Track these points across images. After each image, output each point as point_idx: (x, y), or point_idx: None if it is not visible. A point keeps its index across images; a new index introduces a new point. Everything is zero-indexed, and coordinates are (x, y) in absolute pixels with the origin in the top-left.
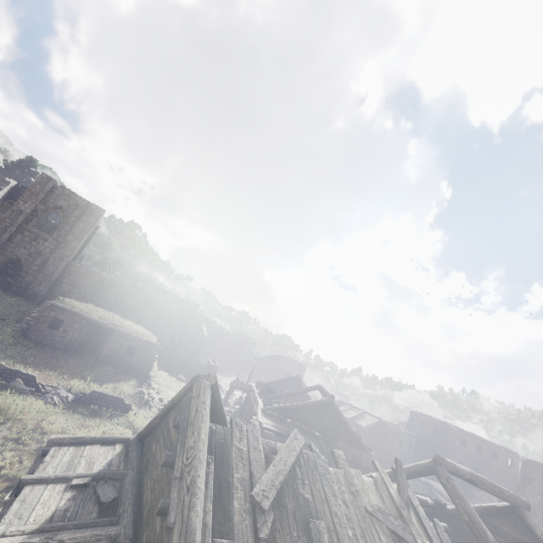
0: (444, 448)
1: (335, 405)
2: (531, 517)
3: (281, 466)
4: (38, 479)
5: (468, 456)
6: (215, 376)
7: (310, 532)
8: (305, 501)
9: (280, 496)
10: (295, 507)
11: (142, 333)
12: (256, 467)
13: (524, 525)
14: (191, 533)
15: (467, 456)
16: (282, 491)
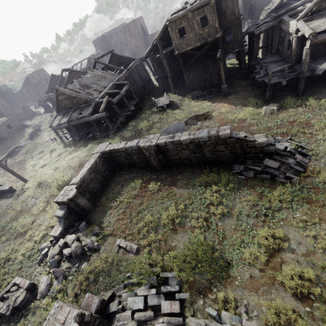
0: (109, 45)
1: (73, 70)
2: (114, 52)
3: (77, 84)
4: (59, 122)
5: (116, 40)
6: (57, 85)
7: (86, 85)
8: (83, 84)
9: (81, 87)
10: (83, 86)
11: (0, 121)
12: (75, 87)
13: (115, 55)
14: (78, 94)
15: (116, 41)
16: (80, 86)
